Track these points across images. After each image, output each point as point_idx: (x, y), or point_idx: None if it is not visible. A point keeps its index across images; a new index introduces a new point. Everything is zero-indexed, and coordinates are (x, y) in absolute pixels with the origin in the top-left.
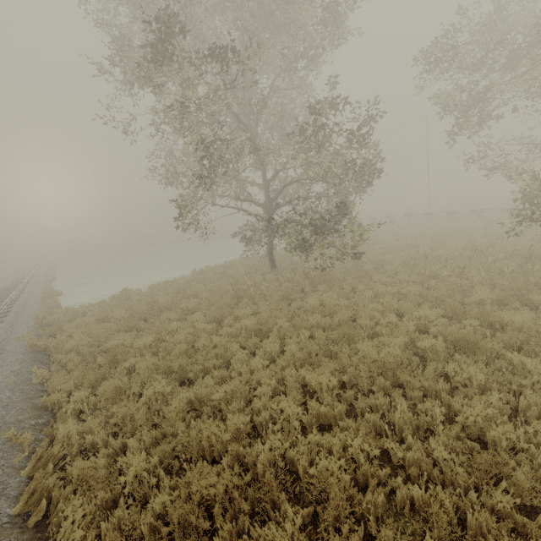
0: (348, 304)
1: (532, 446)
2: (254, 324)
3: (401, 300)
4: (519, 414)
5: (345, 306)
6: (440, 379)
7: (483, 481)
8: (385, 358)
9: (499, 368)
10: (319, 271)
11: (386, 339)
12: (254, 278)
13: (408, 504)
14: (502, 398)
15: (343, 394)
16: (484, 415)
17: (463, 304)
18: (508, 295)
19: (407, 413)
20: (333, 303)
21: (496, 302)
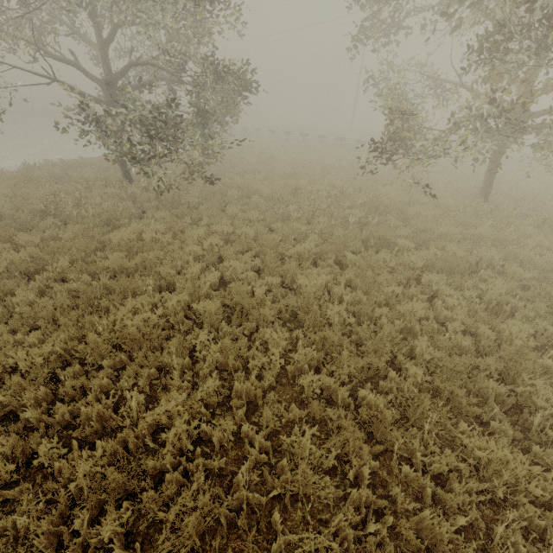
0: (172, 242)
1: (198, 447)
2: (36, 257)
3: (234, 242)
4: (233, 397)
5: (169, 243)
6: (181, 355)
7: (120, 495)
8: (125, 329)
9: (260, 338)
10: (173, 192)
11: (169, 295)
12: (99, 188)
13: (12, 534)
14: (218, 383)
15: (59, 371)
16: (176, 410)
17: (293, 253)
18: (328, 250)
19: (96, 407)
20: (150, 238)
21: (316, 256)
